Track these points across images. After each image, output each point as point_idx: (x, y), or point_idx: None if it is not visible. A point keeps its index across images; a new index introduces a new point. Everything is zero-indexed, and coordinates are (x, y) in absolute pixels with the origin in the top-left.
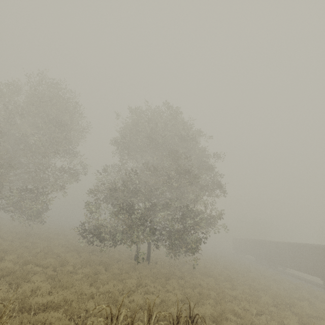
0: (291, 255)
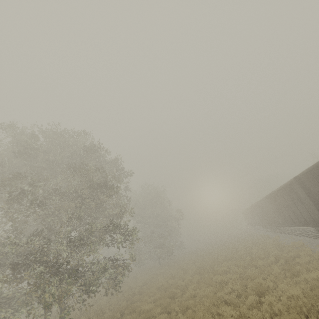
0: (275, 209)
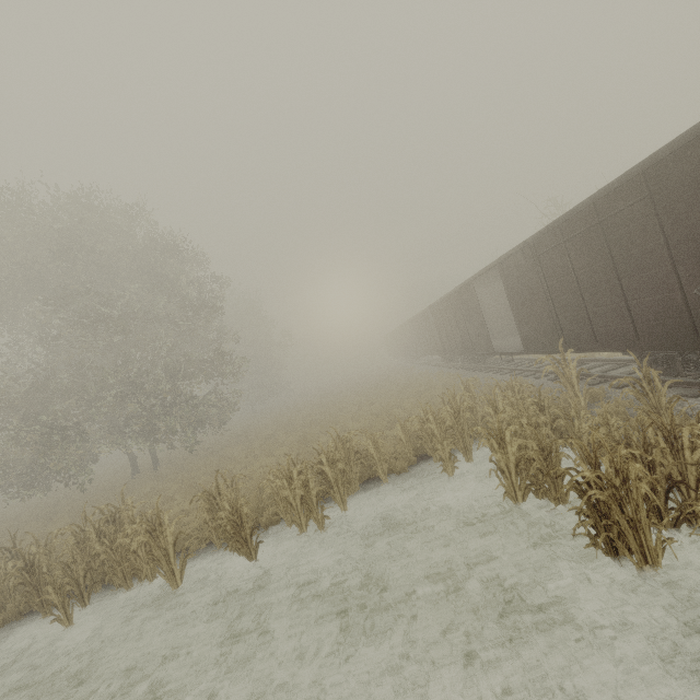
0: (415, 336)
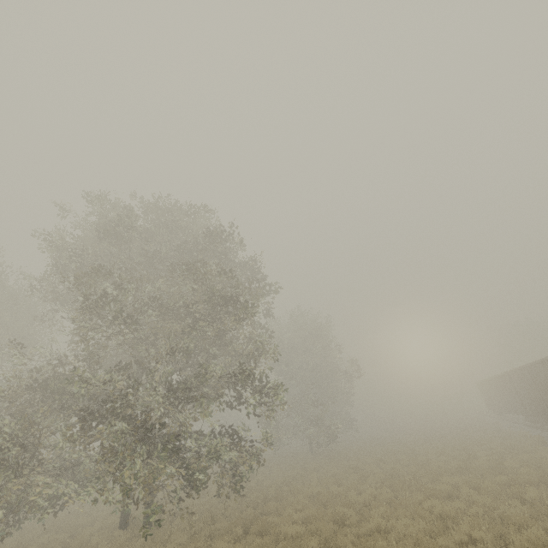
0: None
